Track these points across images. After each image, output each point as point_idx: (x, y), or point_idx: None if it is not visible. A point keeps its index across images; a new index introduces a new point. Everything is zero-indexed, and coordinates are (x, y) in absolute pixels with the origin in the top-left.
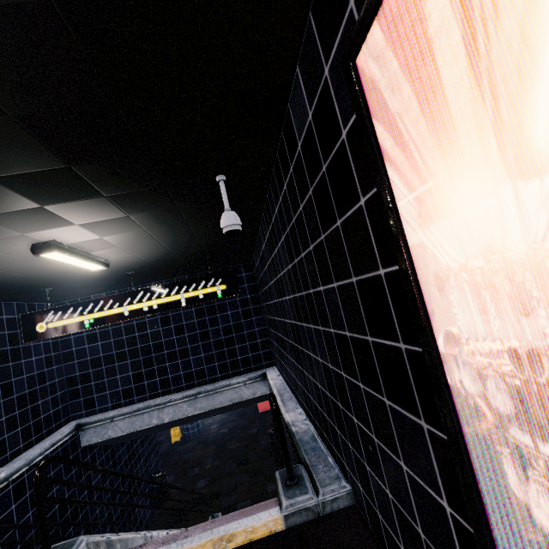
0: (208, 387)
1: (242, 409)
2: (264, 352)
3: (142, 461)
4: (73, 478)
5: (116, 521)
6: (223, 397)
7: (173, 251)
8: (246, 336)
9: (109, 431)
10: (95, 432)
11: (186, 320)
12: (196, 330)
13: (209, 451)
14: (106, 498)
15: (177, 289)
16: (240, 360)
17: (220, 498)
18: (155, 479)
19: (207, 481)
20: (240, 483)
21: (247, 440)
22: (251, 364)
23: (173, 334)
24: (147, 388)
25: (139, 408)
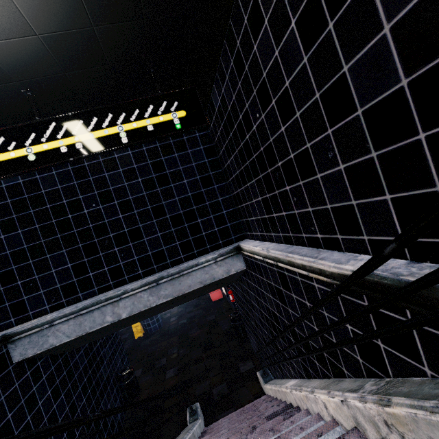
0: (171, 270)
1: (196, 301)
2: (232, 225)
3: (105, 362)
4: (3, 406)
5: (78, 438)
6: (191, 280)
7: (89, 7)
8: (209, 208)
9: (49, 338)
10: (30, 343)
11: (132, 194)
12: (147, 205)
13: (173, 341)
14: (63, 415)
15: (112, 118)
16: (205, 236)
17: (193, 386)
18: (122, 377)
19: (176, 370)
20: (210, 367)
21: (207, 326)
22: (219, 239)
23: (118, 212)
24: (93, 280)
25: (86, 306)
